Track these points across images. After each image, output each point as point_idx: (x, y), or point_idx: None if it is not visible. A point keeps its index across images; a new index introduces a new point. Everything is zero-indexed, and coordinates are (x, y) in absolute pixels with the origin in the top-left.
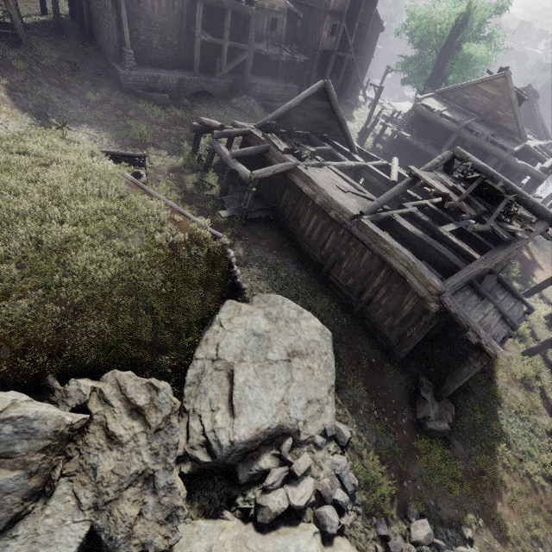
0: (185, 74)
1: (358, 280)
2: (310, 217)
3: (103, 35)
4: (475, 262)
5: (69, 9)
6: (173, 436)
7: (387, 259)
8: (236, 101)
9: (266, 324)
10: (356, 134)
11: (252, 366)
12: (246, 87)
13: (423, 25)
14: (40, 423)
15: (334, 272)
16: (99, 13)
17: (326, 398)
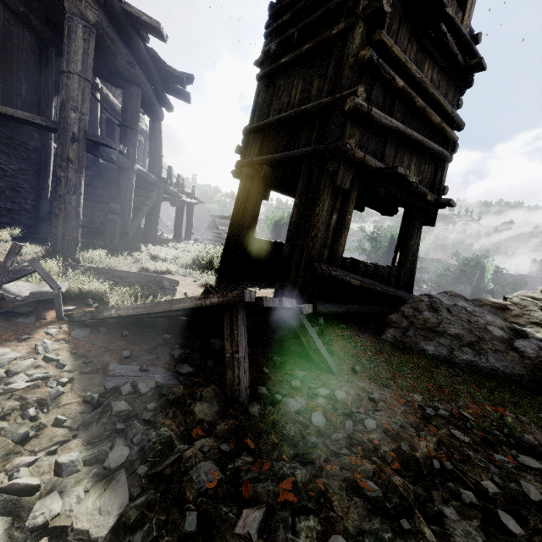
0: None
1: None
2: None
3: None
4: None
5: None
6: None
7: None
8: None
9: None
10: None
11: None
12: None
13: None
14: None
15: None
16: None
17: None
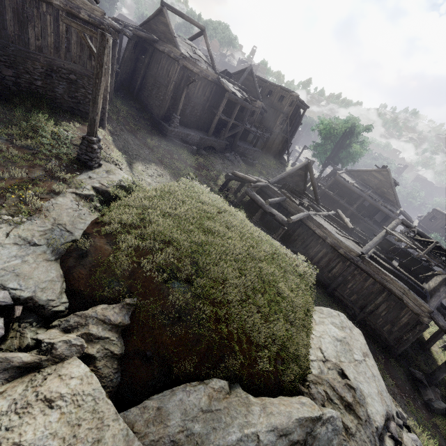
0: (202, 134)
1: (361, 297)
2: (320, 250)
3: (153, 101)
4: (439, 292)
5: (117, 74)
6: (372, 425)
7: (388, 286)
8: (229, 155)
9: (339, 332)
10: None
11: (351, 366)
12: (233, 147)
13: (329, 129)
14: (338, 421)
15: (339, 290)
16: (154, 87)
17: (386, 388)
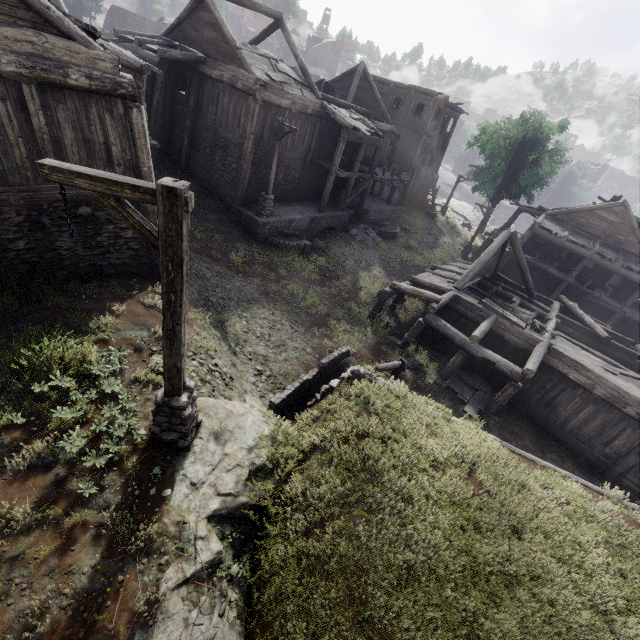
0: (309, 209)
1: None
2: (581, 407)
3: (218, 172)
4: None
5: None
6: None
7: None
8: (356, 232)
9: None
10: (459, 251)
11: None
12: (359, 214)
13: (498, 141)
14: None
15: (631, 476)
16: (216, 148)
17: None
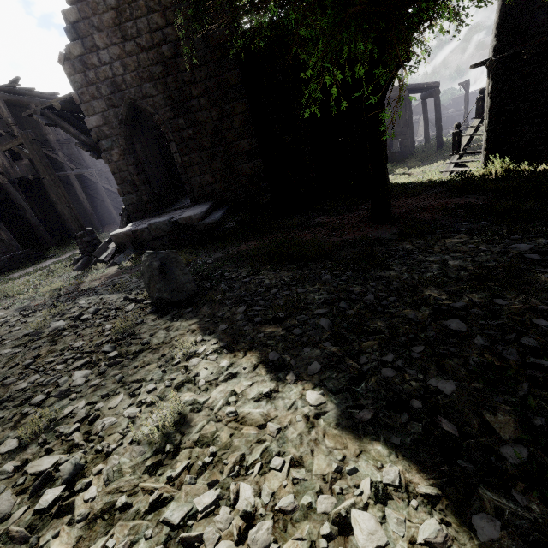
0: None
1: None
2: None
3: None
4: None
5: None
6: None
7: None
8: None
9: None
10: None
11: None
12: None
13: None
14: None
15: None
16: None
17: None
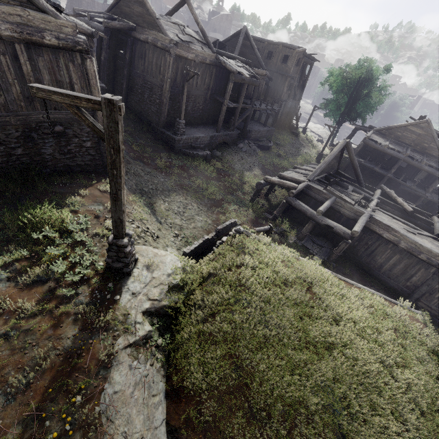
0: (209, 130)
1: None
2: (391, 256)
3: (147, 106)
4: None
5: None
6: None
7: None
8: (242, 145)
9: None
10: (314, 158)
11: None
12: (244, 133)
13: (341, 81)
14: None
15: (424, 300)
16: (145, 89)
17: None
